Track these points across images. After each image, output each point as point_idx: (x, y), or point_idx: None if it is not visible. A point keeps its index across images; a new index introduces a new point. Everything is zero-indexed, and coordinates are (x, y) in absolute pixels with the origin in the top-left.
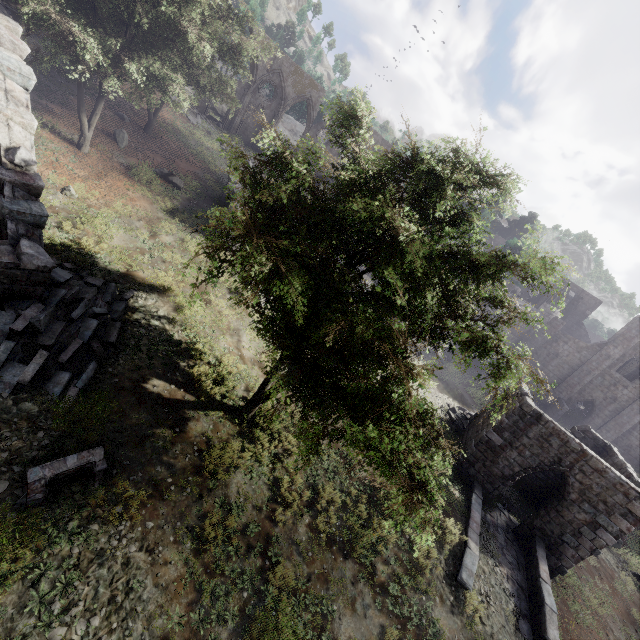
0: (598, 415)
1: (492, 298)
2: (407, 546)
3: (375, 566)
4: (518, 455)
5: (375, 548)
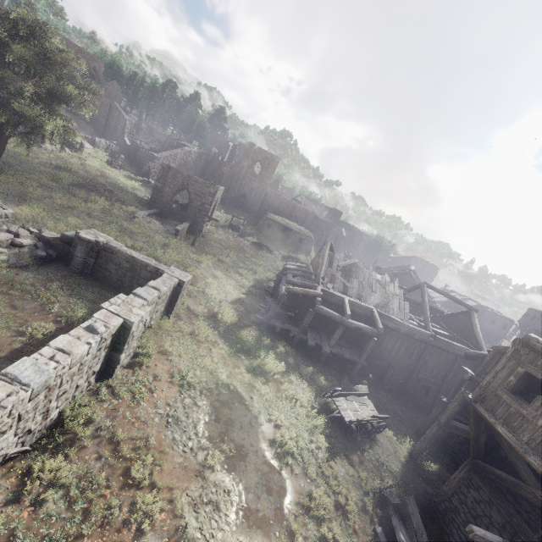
0: (249, 200)
1: (88, 87)
2: (108, 210)
3: (91, 213)
4: (169, 188)
5: (90, 209)
